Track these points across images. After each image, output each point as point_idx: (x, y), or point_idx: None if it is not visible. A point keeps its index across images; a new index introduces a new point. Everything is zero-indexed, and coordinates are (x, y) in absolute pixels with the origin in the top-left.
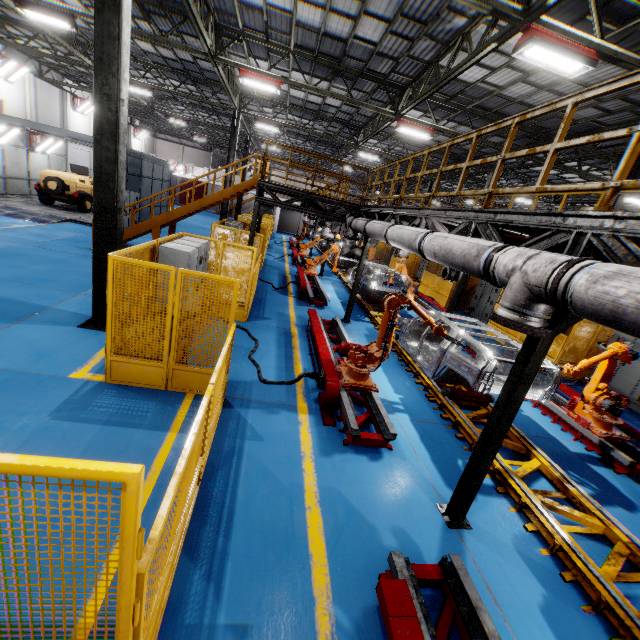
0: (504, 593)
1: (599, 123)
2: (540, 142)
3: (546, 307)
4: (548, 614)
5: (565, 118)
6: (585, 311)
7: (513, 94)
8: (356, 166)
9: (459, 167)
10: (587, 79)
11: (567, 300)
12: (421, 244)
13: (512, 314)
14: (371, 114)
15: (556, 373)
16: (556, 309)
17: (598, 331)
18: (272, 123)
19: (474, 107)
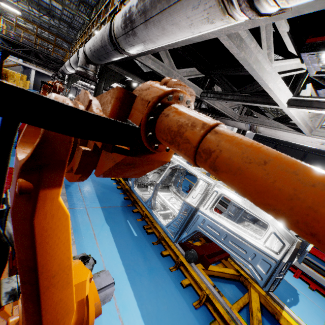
0: (86, 190)
1: None
2: None
3: (91, 65)
4: (103, 194)
5: (111, 2)
6: (89, 54)
7: None
8: (64, 40)
9: (92, 31)
10: None
11: (86, 53)
12: (70, 60)
13: (79, 68)
14: (82, 22)
15: None
16: (88, 61)
17: None
18: (14, 6)
19: None
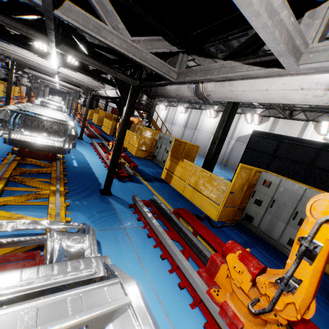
0: None
1: None
2: None
3: None
4: None
5: None
6: None
7: None
8: None
9: None
10: None
11: None
12: None
13: None
14: None
15: None
16: None
17: (154, 134)
18: None
19: None
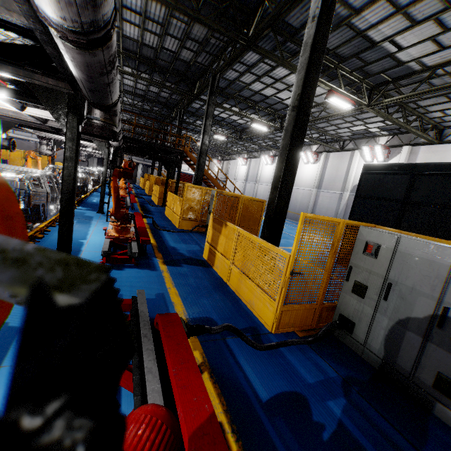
0: None
1: (201, 64)
2: (192, 86)
3: None
4: None
5: None
6: None
7: (133, 36)
8: None
9: None
10: (155, 18)
11: None
12: None
13: None
14: None
15: (17, 179)
16: None
17: (204, 194)
18: None
19: (126, 51)
